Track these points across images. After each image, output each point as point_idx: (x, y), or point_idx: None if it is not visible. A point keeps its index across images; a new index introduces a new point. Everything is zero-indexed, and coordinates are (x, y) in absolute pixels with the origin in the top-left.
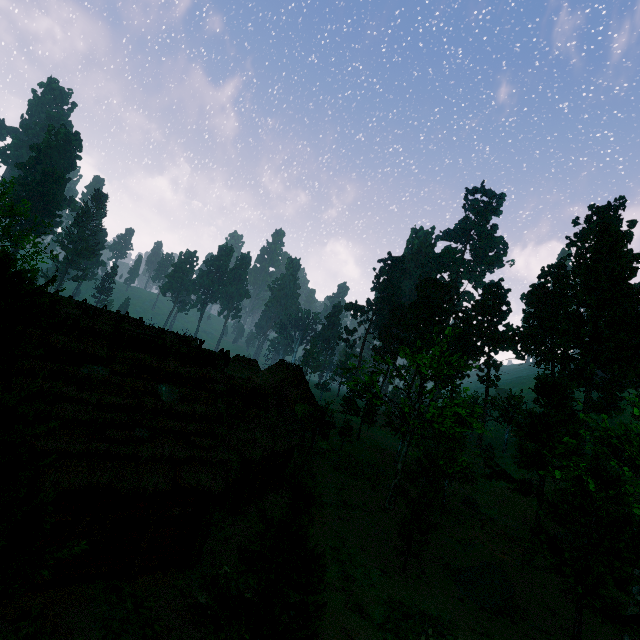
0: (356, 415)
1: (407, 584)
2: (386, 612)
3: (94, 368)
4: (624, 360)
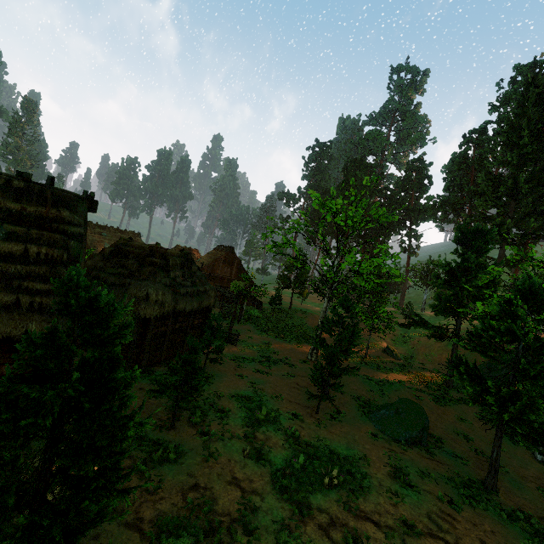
0: (287, 287)
1: (319, 425)
2: (290, 455)
3: None
4: (540, 213)
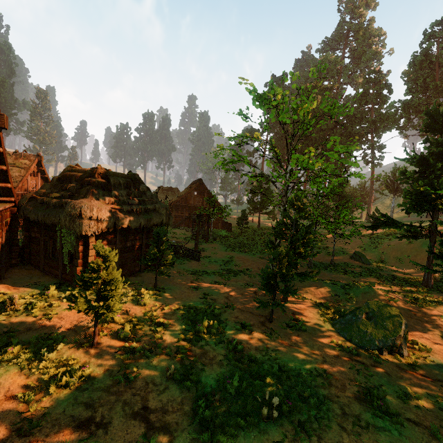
0: (254, 209)
1: (270, 335)
2: (226, 374)
3: None
4: None
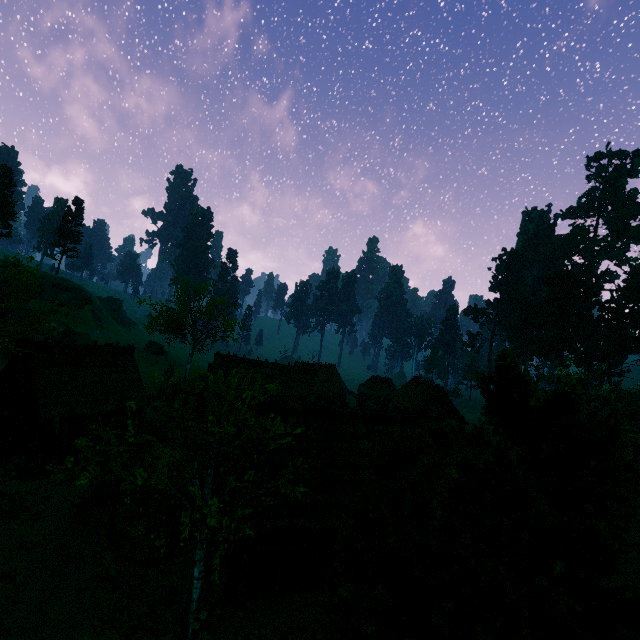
0: None
1: None
2: None
3: (364, 443)
4: None
